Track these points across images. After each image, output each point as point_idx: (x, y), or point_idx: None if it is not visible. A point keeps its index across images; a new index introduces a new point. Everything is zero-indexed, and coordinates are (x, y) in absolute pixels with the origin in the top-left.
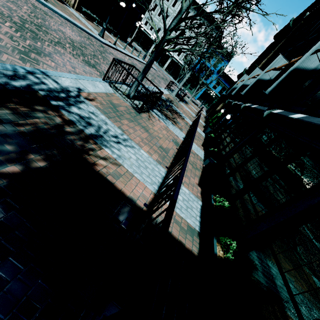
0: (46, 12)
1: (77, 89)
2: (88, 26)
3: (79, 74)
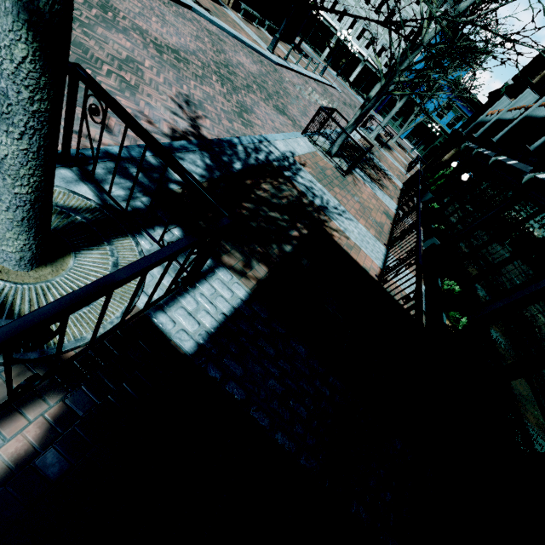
0: (218, 36)
1: (291, 153)
2: (254, 37)
3: (280, 130)
